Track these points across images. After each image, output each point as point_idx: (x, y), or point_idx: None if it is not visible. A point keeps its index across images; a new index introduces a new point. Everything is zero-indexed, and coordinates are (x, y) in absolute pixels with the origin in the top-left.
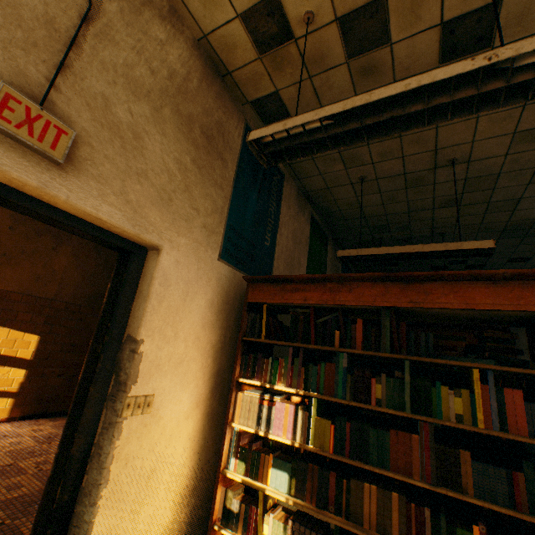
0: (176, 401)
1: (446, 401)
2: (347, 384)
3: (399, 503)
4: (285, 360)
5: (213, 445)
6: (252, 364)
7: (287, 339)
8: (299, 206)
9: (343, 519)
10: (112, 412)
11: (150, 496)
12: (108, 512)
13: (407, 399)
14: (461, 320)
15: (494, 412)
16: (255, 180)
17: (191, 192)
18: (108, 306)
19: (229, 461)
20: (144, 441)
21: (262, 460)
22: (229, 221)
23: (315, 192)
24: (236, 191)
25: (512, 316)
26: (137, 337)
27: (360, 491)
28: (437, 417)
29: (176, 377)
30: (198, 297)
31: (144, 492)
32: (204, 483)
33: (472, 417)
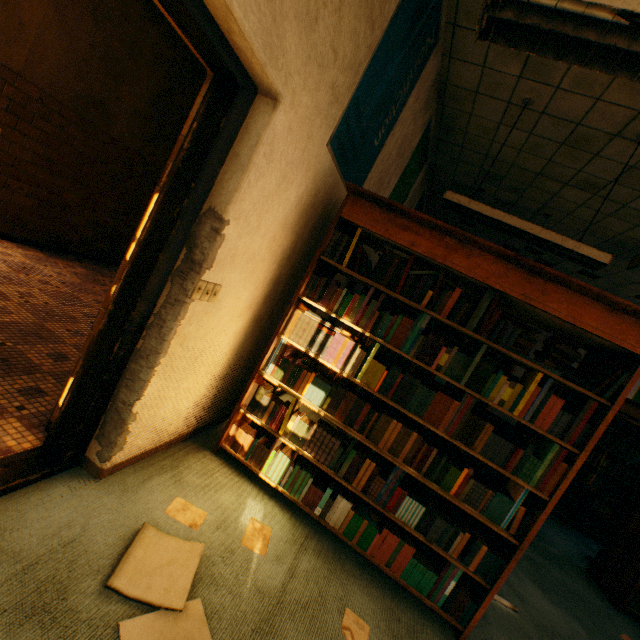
0: (236, 298)
1: (499, 388)
2: (416, 344)
3: (416, 441)
4: (361, 298)
5: (249, 346)
6: (322, 289)
7: (368, 277)
8: (427, 100)
9: (363, 437)
10: (180, 290)
11: (193, 374)
12: (161, 377)
13: (467, 375)
14: (543, 325)
15: (533, 408)
16: (409, 32)
17: (340, 17)
18: (191, 157)
19: (268, 365)
20: (201, 327)
21: (303, 375)
22: (358, 90)
23: (456, 90)
24: (384, 41)
25: (597, 343)
26: (224, 215)
27: (387, 424)
28: (484, 396)
29: (244, 274)
30: (291, 188)
31: (190, 369)
32: (233, 374)
33: (512, 406)
